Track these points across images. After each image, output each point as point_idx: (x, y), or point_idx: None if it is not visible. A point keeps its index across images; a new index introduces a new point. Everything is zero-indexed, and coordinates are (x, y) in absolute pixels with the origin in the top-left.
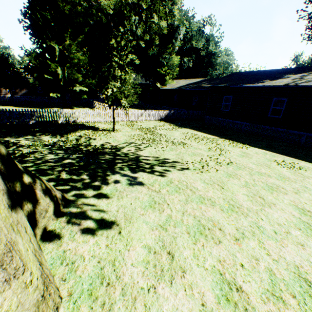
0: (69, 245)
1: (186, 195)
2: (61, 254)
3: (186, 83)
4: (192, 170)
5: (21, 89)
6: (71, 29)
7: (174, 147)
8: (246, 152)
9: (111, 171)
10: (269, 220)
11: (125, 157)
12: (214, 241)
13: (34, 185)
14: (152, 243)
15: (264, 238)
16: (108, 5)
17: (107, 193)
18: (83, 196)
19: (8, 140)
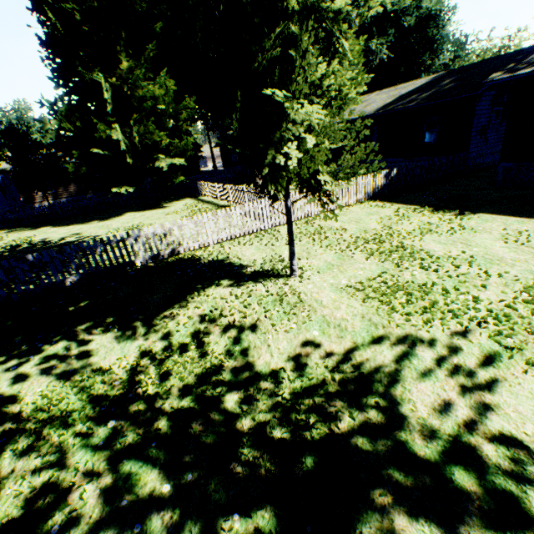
0: None
1: None
2: None
3: (393, 95)
4: None
5: (65, 186)
6: (126, 32)
7: None
8: None
9: None
10: None
11: (517, 532)
12: None
13: None
14: None
15: None
16: None
17: None
18: None
19: None
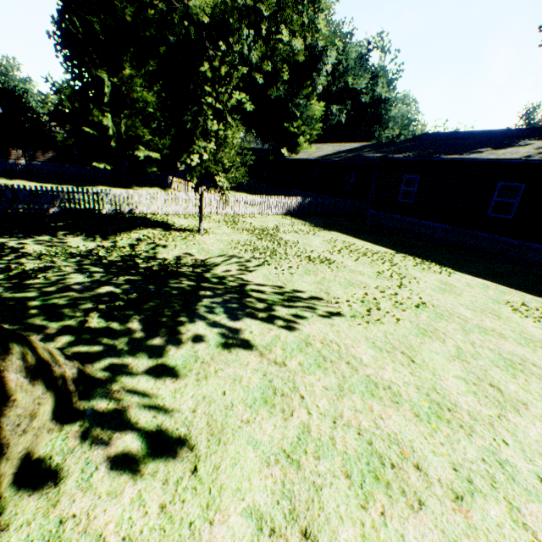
0: (75, 503)
1: (339, 376)
2: (52, 529)
3: (335, 150)
4: (348, 318)
5: (44, 151)
6: (135, 48)
7: (312, 268)
8: (450, 283)
9: (190, 315)
10: (522, 446)
11: (218, 285)
12: (408, 500)
13: (3, 362)
14: (267, 504)
15: (519, 495)
16: (201, 8)
17: (176, 366)
18: (126, 370)
19: (3, 243)
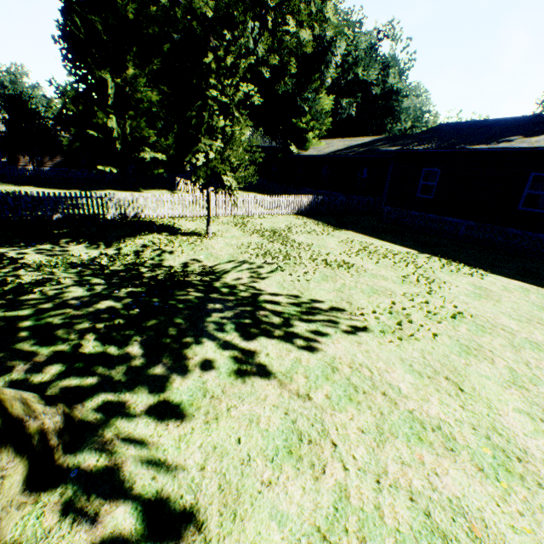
0: None
1: (376, 413)
2: None
3: (346, 144)
4: (377, 334)
5: (52, 156)
6: (138, 46)
7: (329, 274)
8: (484, 287)
9: (197, 334)
10: None
11: (228, 296)
12: None
13: None
14: None
15: None
16: (205, 1)
17: (181, 403)
18: (122, 410)
19: (3, 253)
